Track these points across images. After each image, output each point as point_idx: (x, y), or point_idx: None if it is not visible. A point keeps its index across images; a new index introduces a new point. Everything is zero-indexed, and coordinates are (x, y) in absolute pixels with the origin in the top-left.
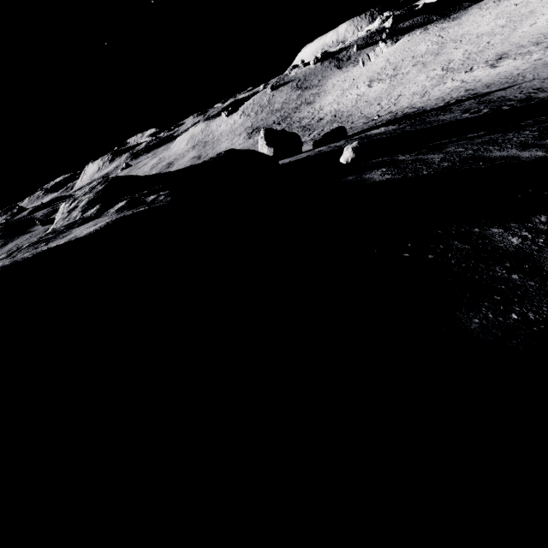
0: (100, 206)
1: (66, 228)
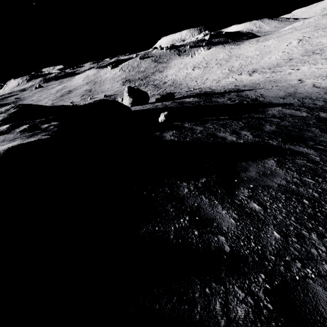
0: (10, 126)
1: None
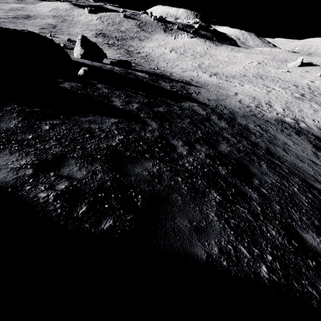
0: None
1: None
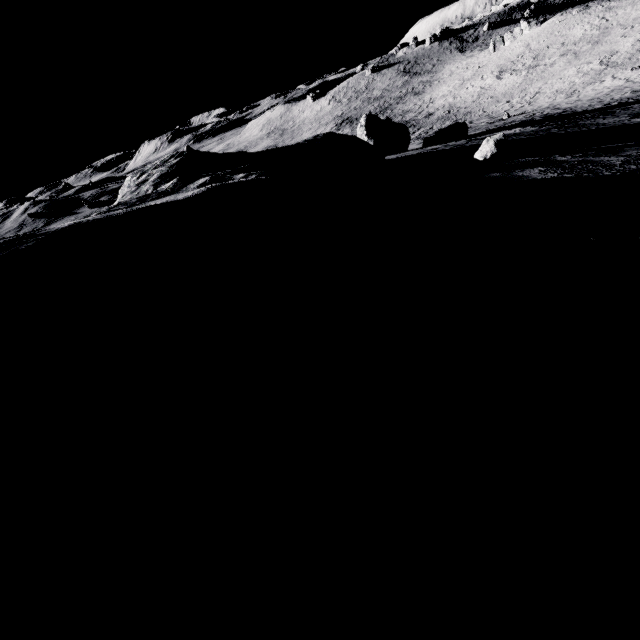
0: (178, 180)
1: (139, 200)
